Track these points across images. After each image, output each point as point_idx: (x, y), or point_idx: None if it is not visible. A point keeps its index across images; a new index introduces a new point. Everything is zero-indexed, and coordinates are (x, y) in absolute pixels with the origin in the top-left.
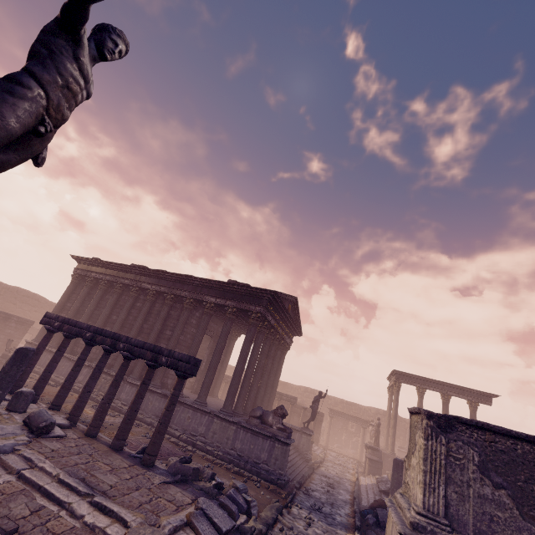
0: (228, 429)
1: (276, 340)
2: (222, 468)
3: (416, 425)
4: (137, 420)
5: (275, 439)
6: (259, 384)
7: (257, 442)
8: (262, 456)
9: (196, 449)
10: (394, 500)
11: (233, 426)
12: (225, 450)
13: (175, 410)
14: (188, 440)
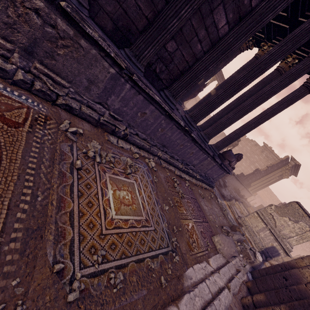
0: (211, 164)
1: (247, 49)
2: (200, 188)
3: (301, 216)
4: (141, 150)
5: (227, 172)
6: (200, 83)
7: (218, 171)
8: (214, 177)
9: (187, 175)
10: (261, 214)
11: (215, 164)
12: (200, 173)
13: (185, 145)
14: (186, 170)
